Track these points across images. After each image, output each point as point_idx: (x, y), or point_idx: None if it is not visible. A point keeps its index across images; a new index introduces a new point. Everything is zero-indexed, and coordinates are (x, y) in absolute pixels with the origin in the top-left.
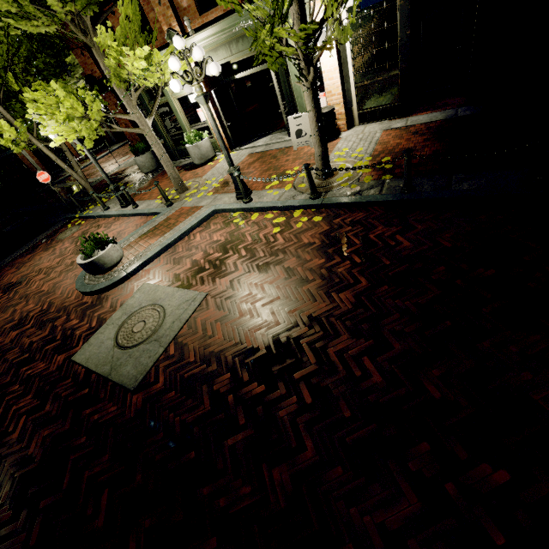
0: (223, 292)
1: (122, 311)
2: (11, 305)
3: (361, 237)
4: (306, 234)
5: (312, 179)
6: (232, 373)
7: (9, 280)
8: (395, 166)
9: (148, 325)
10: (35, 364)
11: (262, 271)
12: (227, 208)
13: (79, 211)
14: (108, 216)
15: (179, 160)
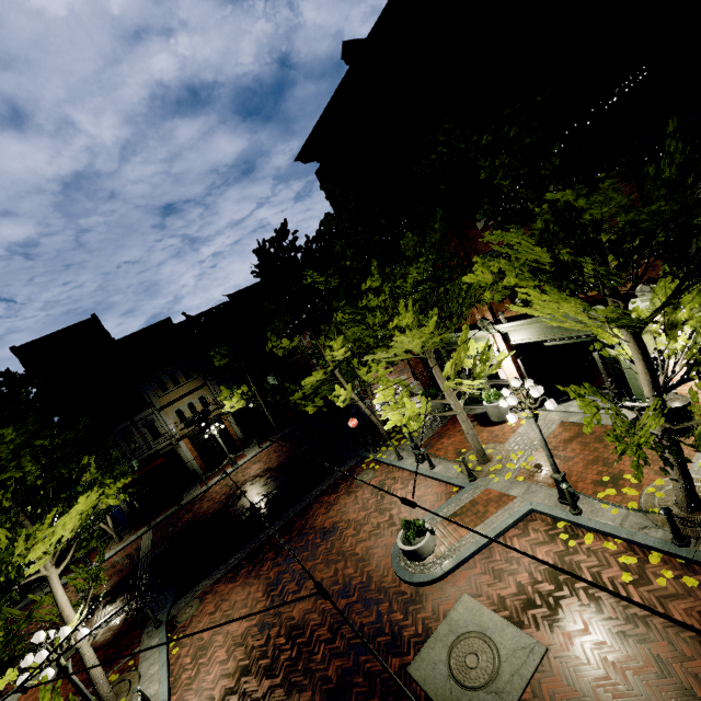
0: (568, 656)
1: (447, 626)
2: (332, 560)
3: None
4: (676, 604)
5: (675, 525)
6: None
7: (323, 522)
8: None
9: (483, 664)
10: (372, 656)
11: (619, 644)
12: (549, 512)
13: (371, 450)
14: (402, 468)
15: (469, 406)
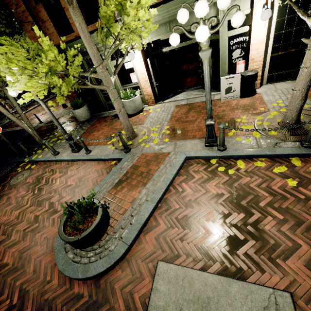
0: None
1: None
2: None
3: None
4: None
5: None
6: None
7: None
8: None
9: None
10: None
11: None
12: (202, 155)
13: (26, 155)
14: (60, 160)
15: (109, 111)
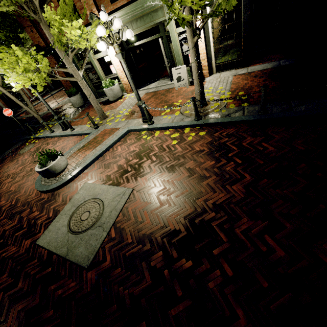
0: (144, 188)
1: (71, 204)
2: None
3: (237, 145)
4: (197, 144)
5: (197, 107)
6: (164, 251)
7: None
8: (248, 97)
9: (92, 214)
10: (8, 247)
11: (171, 171)
12: (137, 128)
13: (33, 134)
14: (54, 136)
15: (99, 99)
